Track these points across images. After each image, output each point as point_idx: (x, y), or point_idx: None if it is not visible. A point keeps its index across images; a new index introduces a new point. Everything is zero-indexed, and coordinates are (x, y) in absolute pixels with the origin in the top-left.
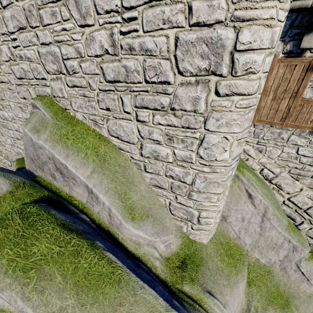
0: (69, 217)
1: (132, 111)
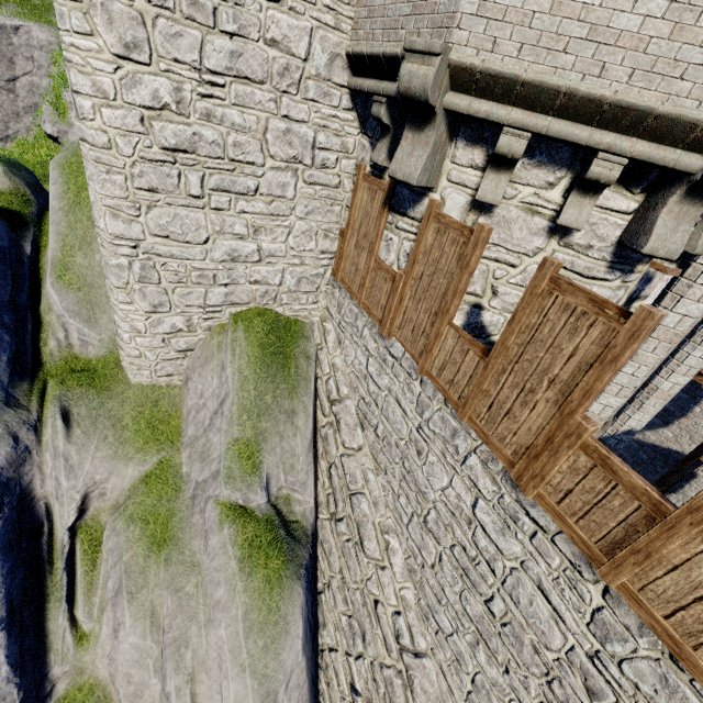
0: None
1: None
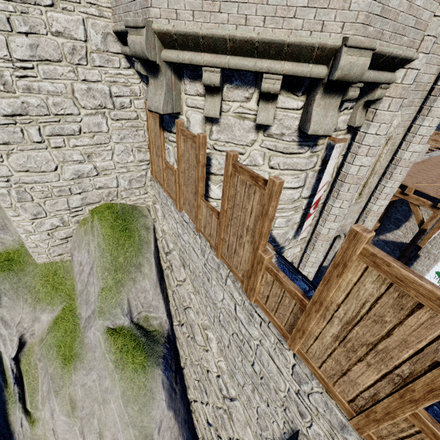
0: None
1: None
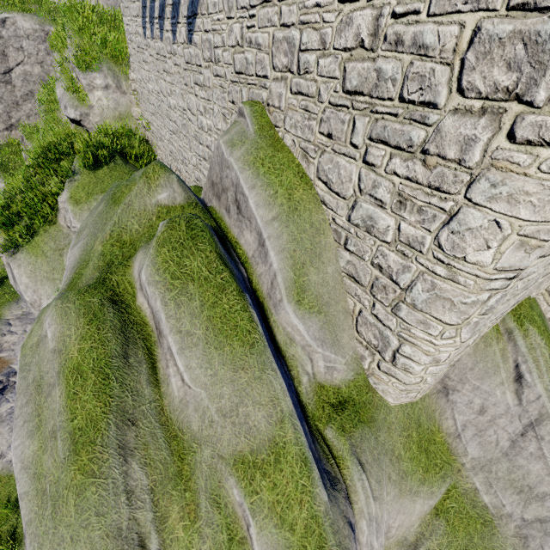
0: (228, 256)
1: (362, 144)
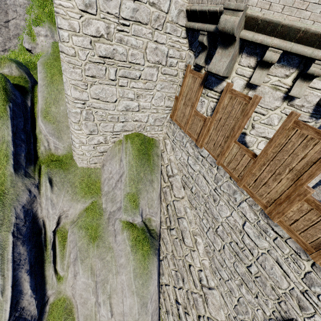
0: (16, 93)
1: None
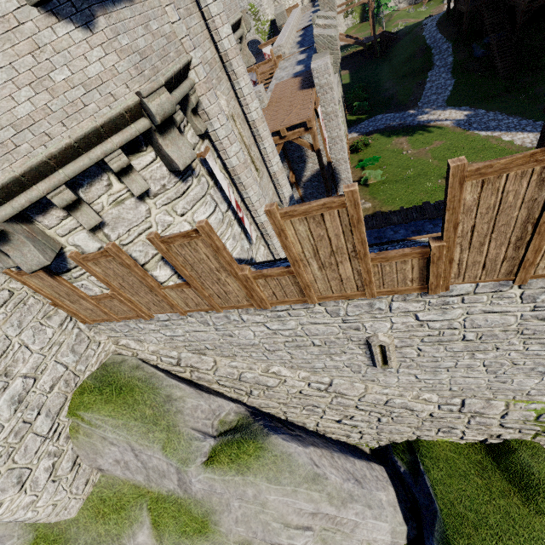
0: None
1: None
